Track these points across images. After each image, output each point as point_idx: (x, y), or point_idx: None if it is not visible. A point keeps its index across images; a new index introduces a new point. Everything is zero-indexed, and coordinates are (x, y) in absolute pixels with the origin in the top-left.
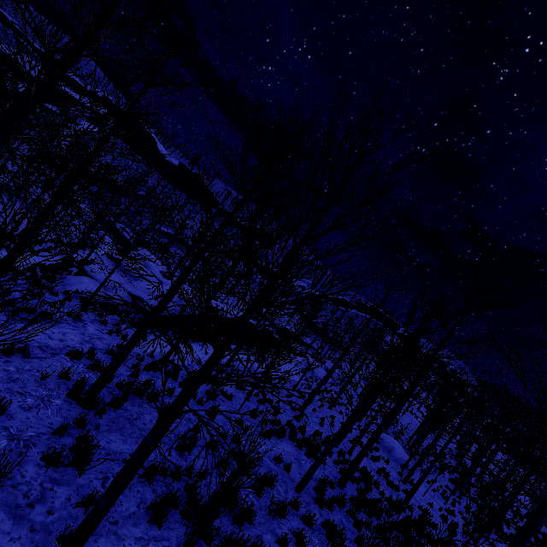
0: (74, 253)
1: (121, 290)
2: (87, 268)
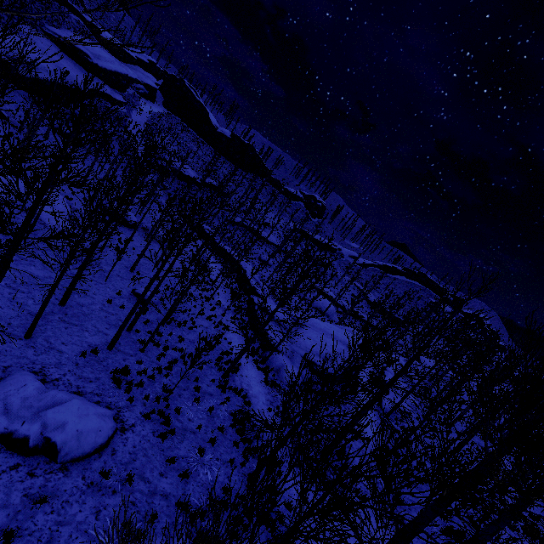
0: (282, 347)
1: (297, 355)
2: (273, 342)
